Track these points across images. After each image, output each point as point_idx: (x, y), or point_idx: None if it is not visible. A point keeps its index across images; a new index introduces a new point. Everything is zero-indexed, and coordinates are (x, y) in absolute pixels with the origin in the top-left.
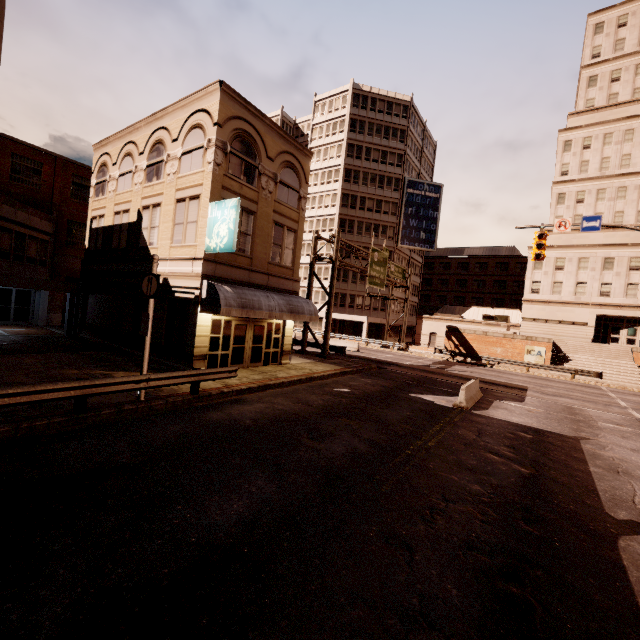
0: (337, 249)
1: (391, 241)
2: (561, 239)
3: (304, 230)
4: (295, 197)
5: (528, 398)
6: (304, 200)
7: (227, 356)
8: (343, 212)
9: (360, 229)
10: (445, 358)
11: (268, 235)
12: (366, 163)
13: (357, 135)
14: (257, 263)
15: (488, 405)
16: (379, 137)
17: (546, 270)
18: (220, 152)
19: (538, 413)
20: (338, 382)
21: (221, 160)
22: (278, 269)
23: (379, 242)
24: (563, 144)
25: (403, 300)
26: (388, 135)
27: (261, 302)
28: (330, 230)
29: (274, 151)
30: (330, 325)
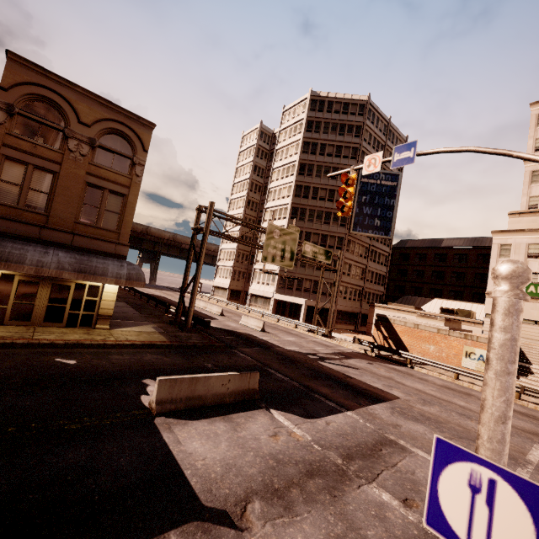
0: (207, 221)
1: (343, 228)
2: (536, 222)
3: (265, 219)
4: (125, 163)
5: (343, 414)
6: (140, 167)
7: (4, 311)
8: (295, 201)
9: (311, 216)
10: (363, 350)
11: (78, 196)
12: (320, 157)
13: (313, 134)
14: (57, 221)
15: (224, 413)
16: (334, 134)
17: (515, 258)
18: (3, 113)
19: (281, 442)
20: (99, 353)
21: (4, 120)
22: (93, 230)
23: (330, 229)
24: (536, 117)
25: (361, 287)
26: (343, 131)
27: (25, 256)
28: (284, 218)
29: (91, 118)
30: (194, 297)
